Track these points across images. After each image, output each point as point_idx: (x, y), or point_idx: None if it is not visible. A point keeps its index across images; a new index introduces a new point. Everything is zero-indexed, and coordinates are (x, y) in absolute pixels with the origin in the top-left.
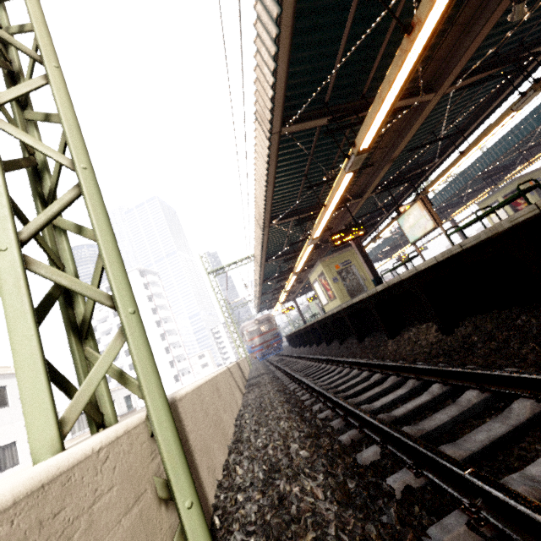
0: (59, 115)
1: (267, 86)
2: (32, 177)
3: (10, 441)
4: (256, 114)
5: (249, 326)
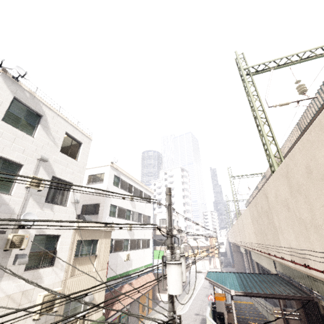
0: (273, 137)
1: (307, 119)
2: (263, 146)
3: (149, 215)
4: (297, 123)
5: (243, 211)
